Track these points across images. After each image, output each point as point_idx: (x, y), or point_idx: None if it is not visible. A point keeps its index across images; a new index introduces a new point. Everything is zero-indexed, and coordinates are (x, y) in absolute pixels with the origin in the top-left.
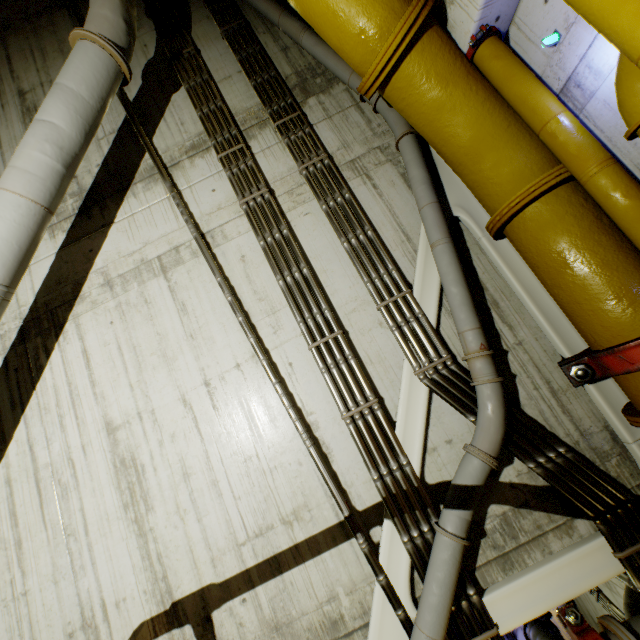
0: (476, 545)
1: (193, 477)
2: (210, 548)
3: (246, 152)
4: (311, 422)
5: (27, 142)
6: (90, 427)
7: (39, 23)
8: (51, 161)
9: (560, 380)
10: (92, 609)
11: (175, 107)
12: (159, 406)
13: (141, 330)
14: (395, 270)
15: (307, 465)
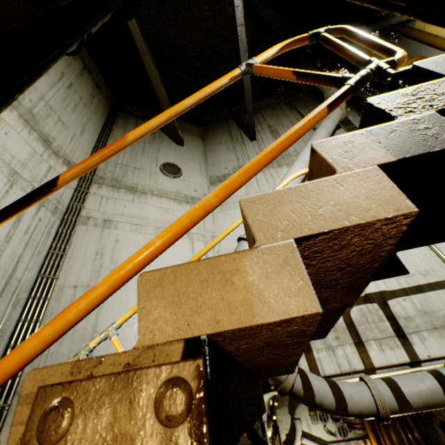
0: None
1: None
2: None
3: None
4: None
5: (321, 130)
6: None
7: (274, 108)
8: (326, 136)
9: None
10: None
11: (338, 134)
12: None
13: None
14: None
15: (429, 255)
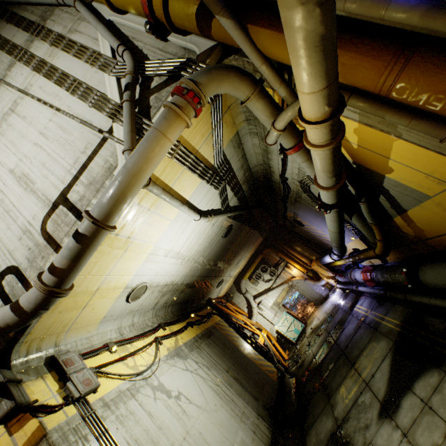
0: (149, 112)
1: (46, 164)
2: (60, 179)
3: (27, 51)
4: (82, 118)
5: None
6: (4, 176)
7: None
8: None
9: (162, 45)
10: (25, 226)
11: None
12: (27, 152)
13: (12, 135)
14: (91, 49)
15: (85, 131)
